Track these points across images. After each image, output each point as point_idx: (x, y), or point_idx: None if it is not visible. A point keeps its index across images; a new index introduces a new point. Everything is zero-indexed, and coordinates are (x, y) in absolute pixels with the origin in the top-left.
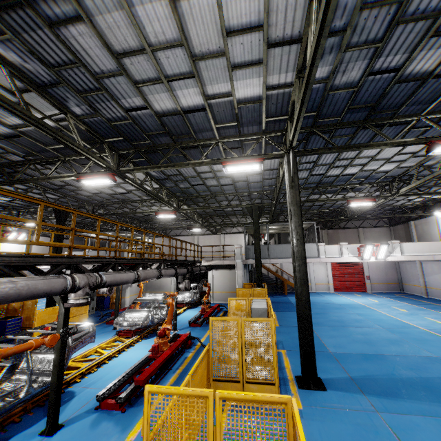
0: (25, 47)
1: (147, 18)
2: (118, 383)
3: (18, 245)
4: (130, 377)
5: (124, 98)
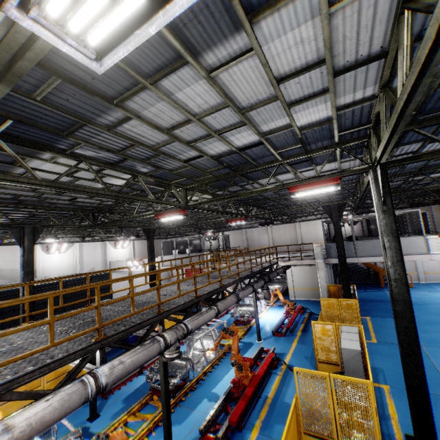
0: (96, 147)
1: (187, 97)
2: (215, 413)
3: (125, 250)
4: (224, 405)
5: (180, 154)
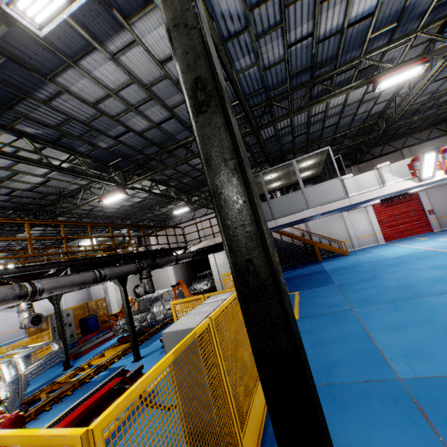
0: None
1: None
2: None
3: None
4: None
5: None
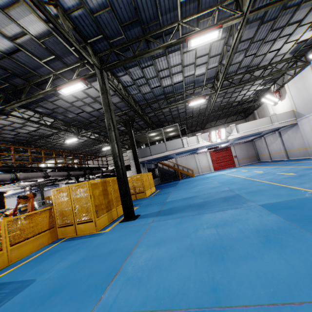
0: None
1: None
2: None
3: None
4: None
5: None
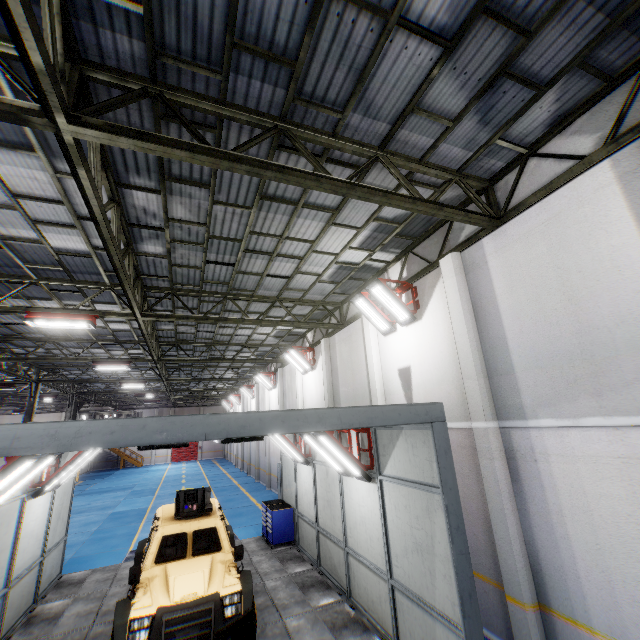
0: None
1: None
2: None
3: None
4: None
5: None
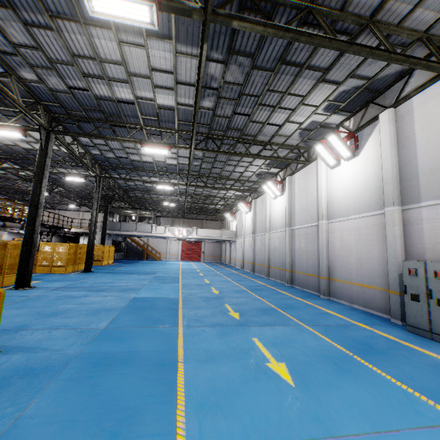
0: None
1: None
2: None
3: None
4: None
5: (4, 141)
